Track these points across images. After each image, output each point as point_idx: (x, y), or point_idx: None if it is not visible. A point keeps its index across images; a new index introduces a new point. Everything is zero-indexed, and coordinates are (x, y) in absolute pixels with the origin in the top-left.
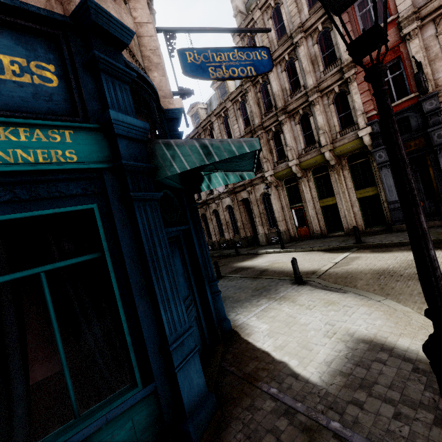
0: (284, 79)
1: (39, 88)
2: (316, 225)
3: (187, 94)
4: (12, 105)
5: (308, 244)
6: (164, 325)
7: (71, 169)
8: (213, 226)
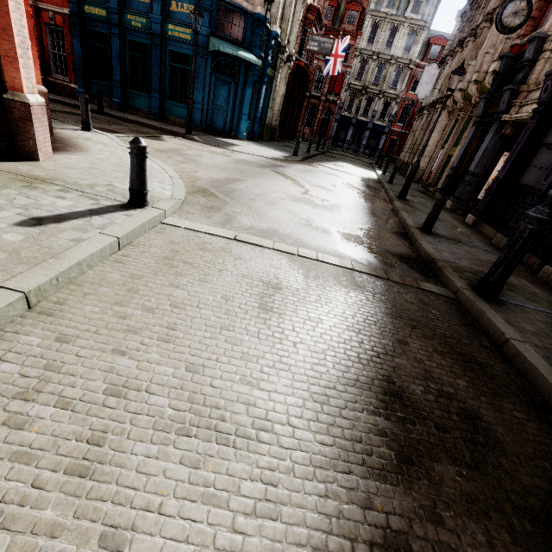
0: None
1: (189, 14)
2: (433, 174)
3: (271, 2)
4: (184, 20)
5: (396, 179)
6: (194, 95)
7: (188, 42)
8: (411, 142)
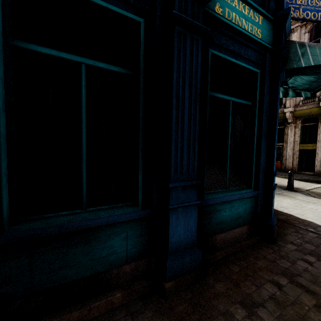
0: (305, 40)
1: None
2: (290, 162)
3: None
4: None
5: (281, 174)
6: (274, 160)
7: (258, 42)
8: None
